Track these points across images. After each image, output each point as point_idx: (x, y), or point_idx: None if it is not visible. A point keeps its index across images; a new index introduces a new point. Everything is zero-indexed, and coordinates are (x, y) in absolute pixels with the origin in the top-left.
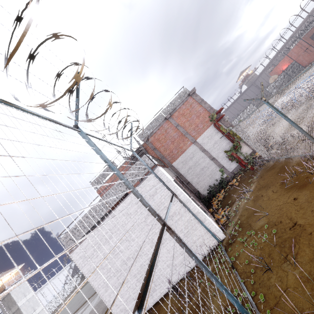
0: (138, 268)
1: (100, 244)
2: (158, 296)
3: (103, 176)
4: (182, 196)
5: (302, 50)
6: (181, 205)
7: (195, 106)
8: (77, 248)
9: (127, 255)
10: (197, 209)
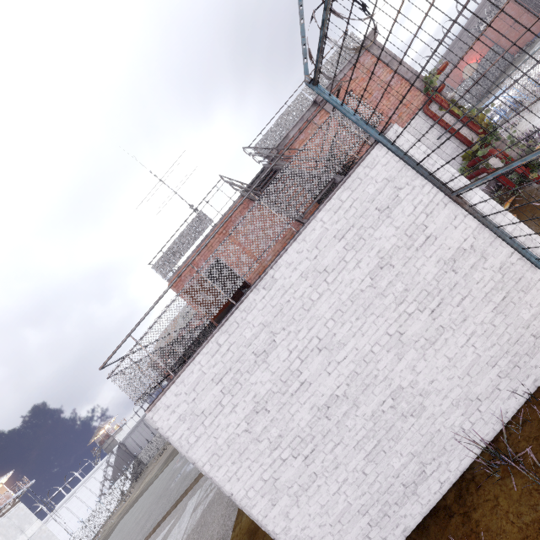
0: (366, 424)
1: (239, 370)
2: (435, 492)
3: (181, 248)
4: (479, 199)
5: (507, 25)
6: (477, 227)
7: (378, 71)
8: (168, 393)
9: (327, 391)
10: (527, 230)
